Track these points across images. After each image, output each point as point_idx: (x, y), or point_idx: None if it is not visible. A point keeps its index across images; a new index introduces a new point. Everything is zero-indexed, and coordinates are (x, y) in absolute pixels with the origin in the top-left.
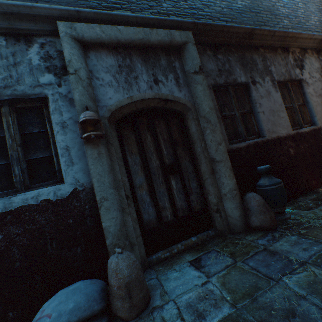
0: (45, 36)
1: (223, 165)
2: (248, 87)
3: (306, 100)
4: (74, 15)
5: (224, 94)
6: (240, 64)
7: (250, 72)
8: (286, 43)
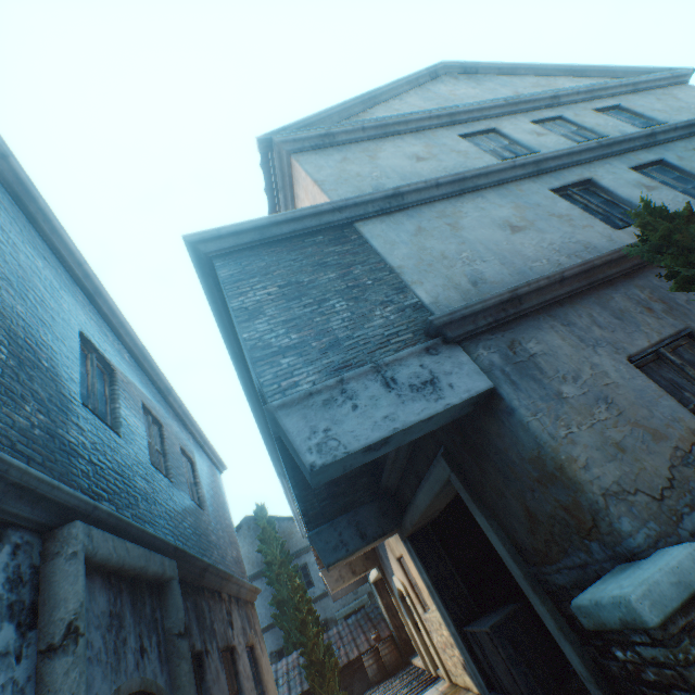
0: (24, 528)
1: None
2: (202, 659)
3: (240, 684)
4: (89, 510)
5: None
6: (196, 615)
7: (204, 631)
8: (223, 585)
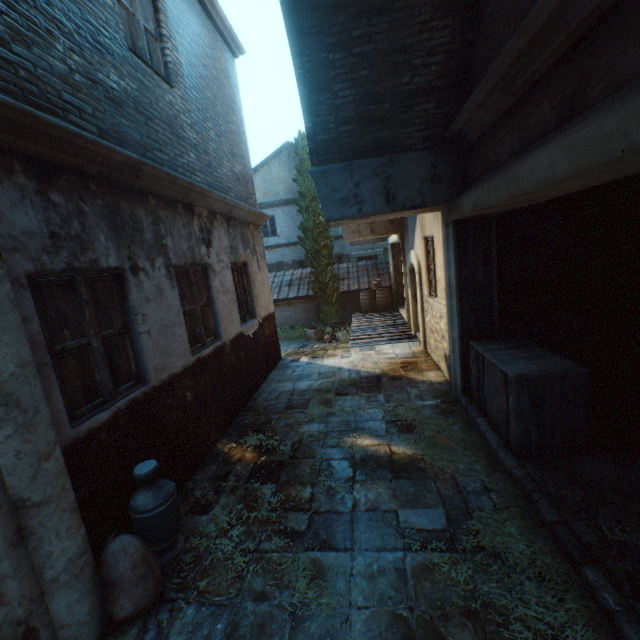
0: None
1: (55, 508)
2: (123, 277)
3: (212, 298)
4: None
5: (65, 293)
6: (109, 225)
7: (130, 246)
8: (192, 199)
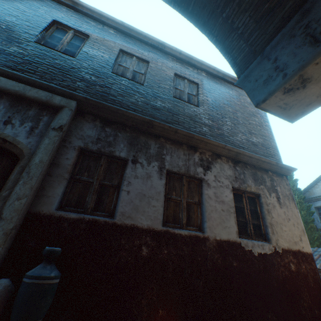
0: None
1: (2, 224)
2: (127, 163)
3: (202, 200)
4: None
5: (95, 160)
6: (128, 142)
7: (137, 152)
8: (193, 143)
